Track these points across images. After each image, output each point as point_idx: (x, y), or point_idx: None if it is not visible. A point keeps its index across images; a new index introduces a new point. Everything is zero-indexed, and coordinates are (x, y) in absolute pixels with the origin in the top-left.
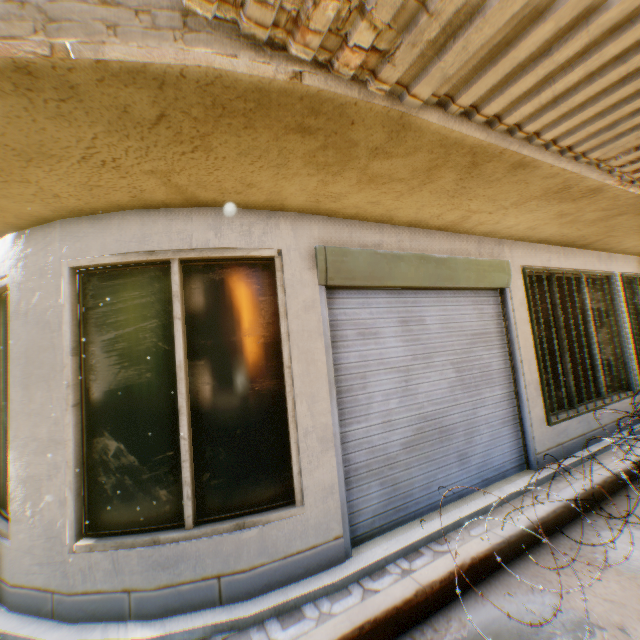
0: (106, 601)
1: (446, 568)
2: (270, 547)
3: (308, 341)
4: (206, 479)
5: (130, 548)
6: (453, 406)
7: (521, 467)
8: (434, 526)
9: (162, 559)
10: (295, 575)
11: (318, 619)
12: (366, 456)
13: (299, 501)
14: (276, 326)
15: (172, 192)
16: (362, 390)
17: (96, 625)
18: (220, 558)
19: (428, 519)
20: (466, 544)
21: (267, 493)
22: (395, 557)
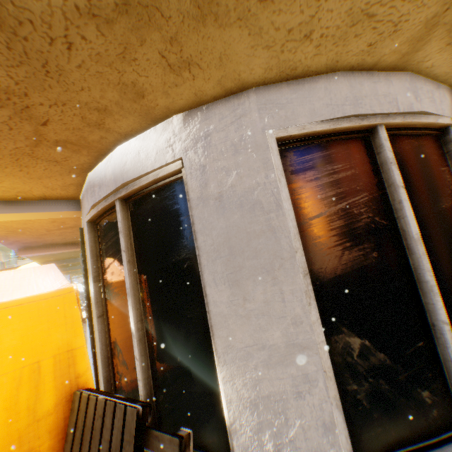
0: None
1: None
2: None
3: None
4: None
5: None
6: None
7: None
8: None
9: None
10: None
11: None
12: None
13: None
14: None
15: (412, 39)
16: None
17: None
18: None
19: None
20: None
21: None
22: None
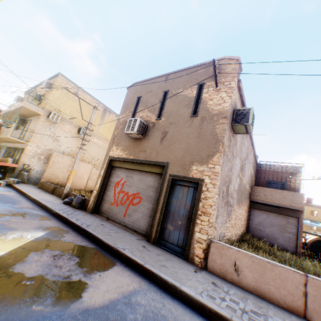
0: None
1: None
2: None
3: None
4: None
5: None
6: None
7: None
8: None
9: None
10: None
11: None
12: None
13: None
14: None
15: None
16: None
17: None
18: None
19: None
20: None
21: None
22: None
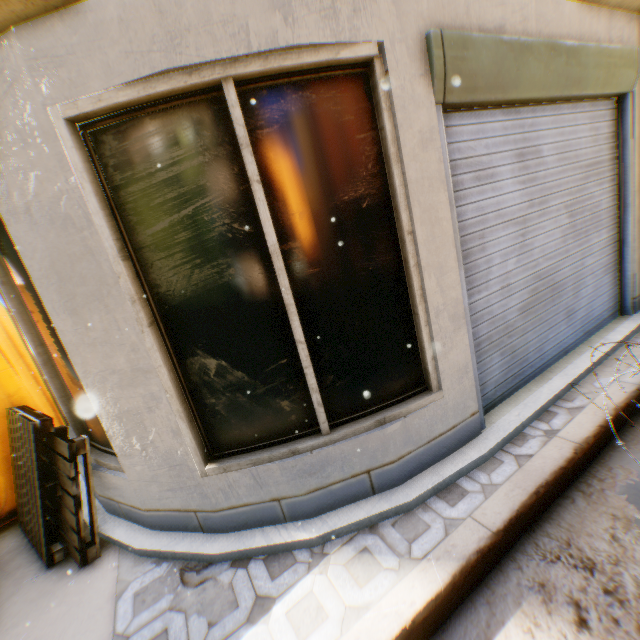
0: (256, 511)
1: (592, 424)
2: (414, 436)
3: (429, 193)
4: (330, 382)
5: (268, 463)
6: (564, 259)
7: (614, 314)
8: (556, 386)
9: (307, 468)
10: (439, 456)
11: (484, 492)
12: (487, 328)
13: (435, 387)
14: (382, 178)
15: None
16: (481, 253)
17: (253, 532)
18: (367, 456)
19: (544, 380)
20: (598, 398)
21: (397, 385)
22: (529, 421)
